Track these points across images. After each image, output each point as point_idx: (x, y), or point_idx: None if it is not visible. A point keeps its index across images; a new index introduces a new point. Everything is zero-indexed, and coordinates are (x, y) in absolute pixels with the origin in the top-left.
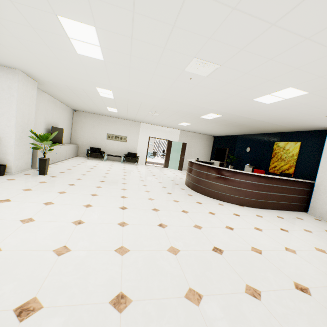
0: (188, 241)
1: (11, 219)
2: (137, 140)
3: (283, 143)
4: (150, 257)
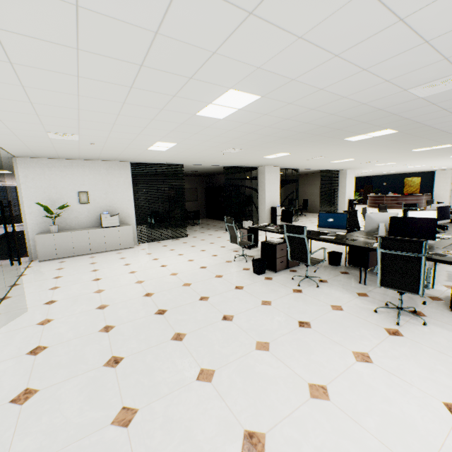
0: None
1: None
2: None
3: (410, 178)
4: None
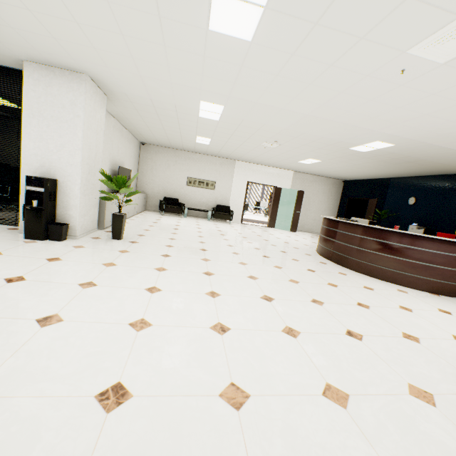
0: (425, 371)
1: (114, 321)
2: (230, 187)
3: None
4: (396, 412)
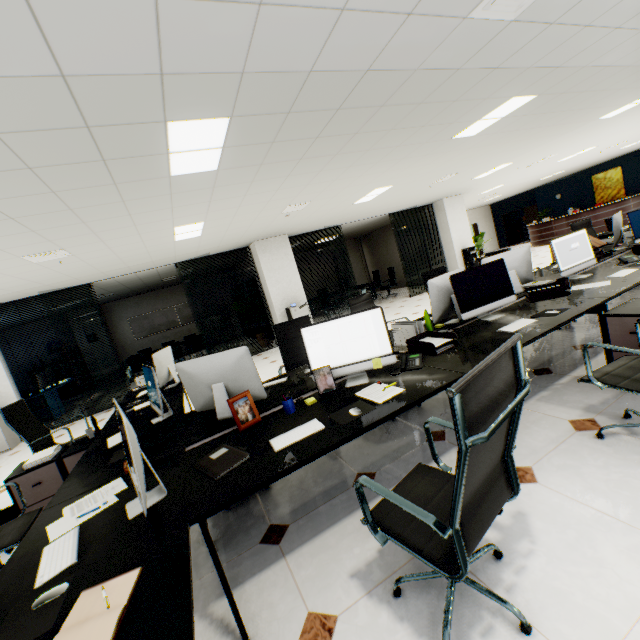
0: None
1: None
2: None
3: (601, 174)
4: None
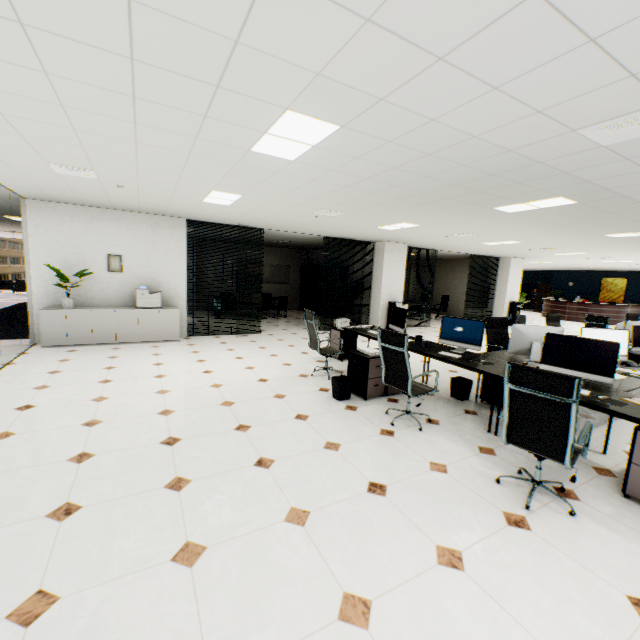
0: None
1: None
2: None
3: (610, 279)
4: None
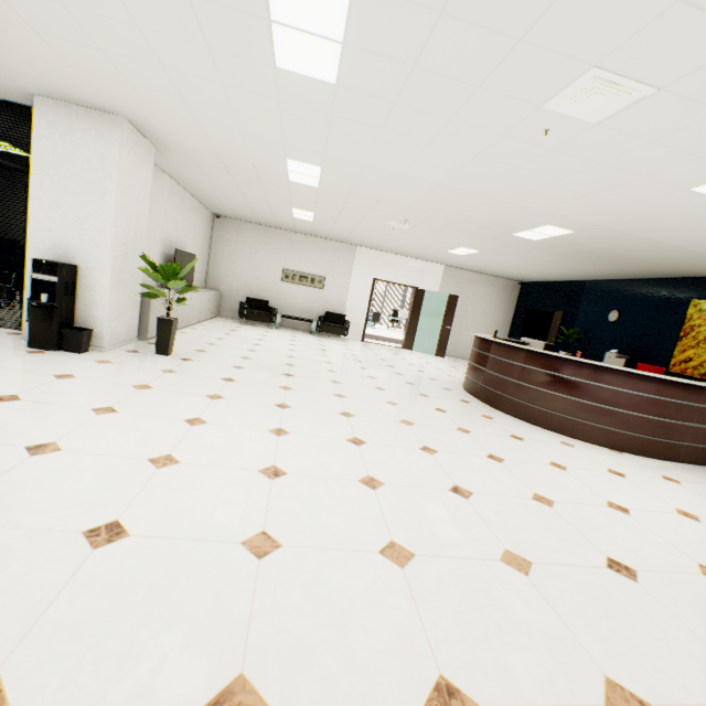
0: (538, 538)
1: (129, 455)
2: (347, 286)
3: None
4: (469, 576)
